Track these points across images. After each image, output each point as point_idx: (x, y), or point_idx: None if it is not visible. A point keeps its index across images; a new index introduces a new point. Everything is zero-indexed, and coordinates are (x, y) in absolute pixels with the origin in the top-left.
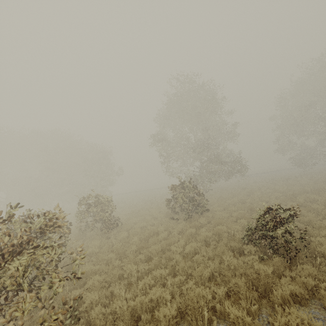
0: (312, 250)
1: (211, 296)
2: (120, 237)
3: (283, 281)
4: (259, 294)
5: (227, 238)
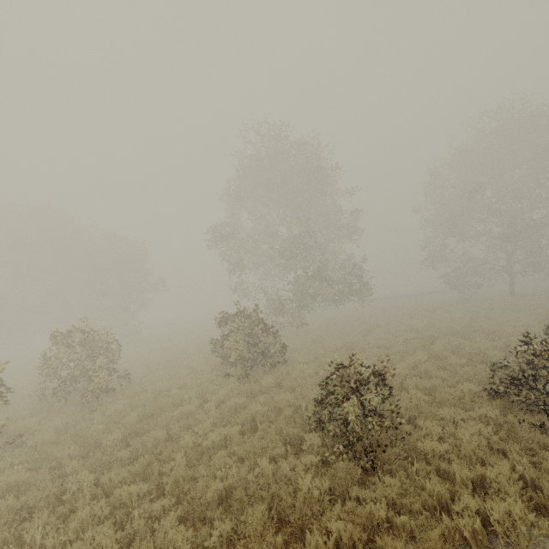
0: (412, 446)
1: (189, 547)
2: (108, 410)
3: (337, 511)
4: (287, 537)
5: (294, 415)
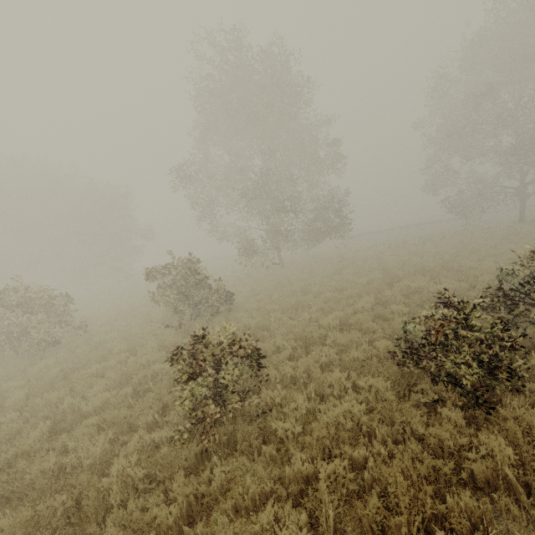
0: (269, 424)
1: None
2: (37, 366)
3: (130, 509)
4: None
5: None
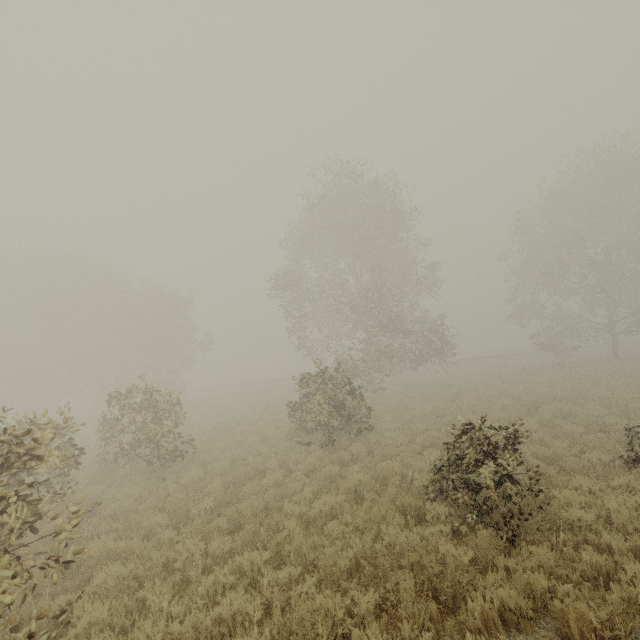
0: (552, 516)
1: (343, 612)
2: (185, 478)
3: (491, 580)
4: (441, 606)
5: (400, 486)
